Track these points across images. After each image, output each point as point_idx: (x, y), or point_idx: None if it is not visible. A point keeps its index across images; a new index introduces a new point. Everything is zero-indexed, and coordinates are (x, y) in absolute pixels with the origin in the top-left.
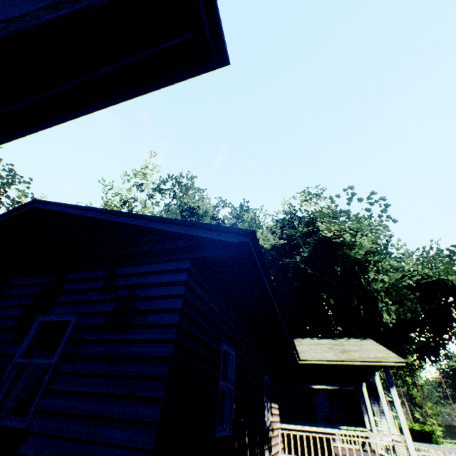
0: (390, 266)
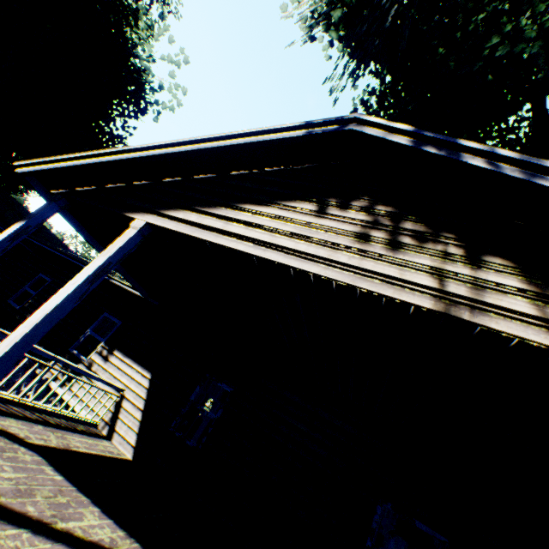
0: None
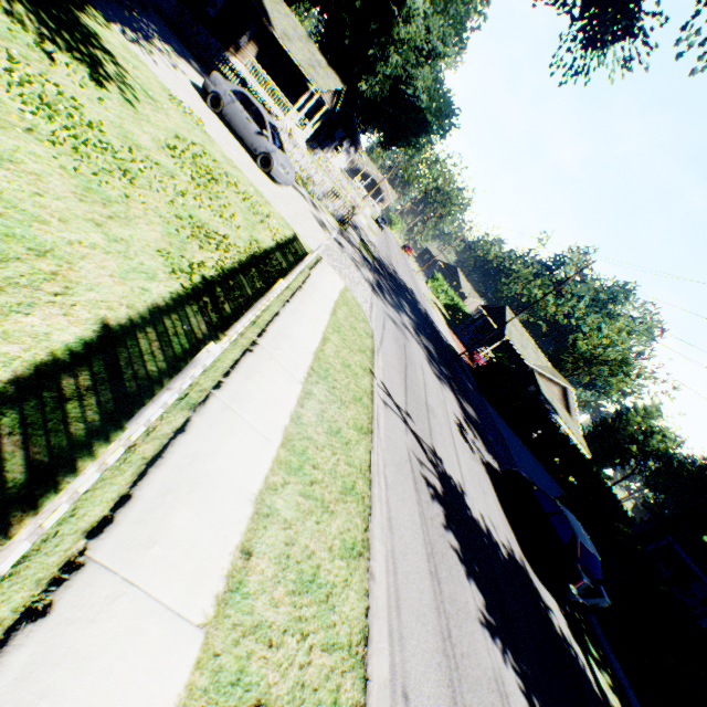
0: (395, 65)
